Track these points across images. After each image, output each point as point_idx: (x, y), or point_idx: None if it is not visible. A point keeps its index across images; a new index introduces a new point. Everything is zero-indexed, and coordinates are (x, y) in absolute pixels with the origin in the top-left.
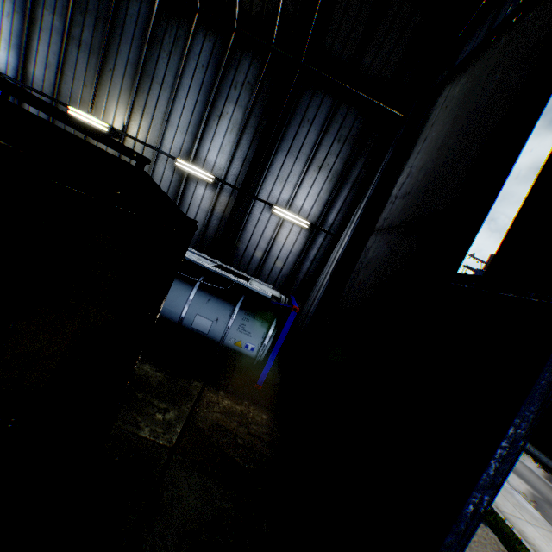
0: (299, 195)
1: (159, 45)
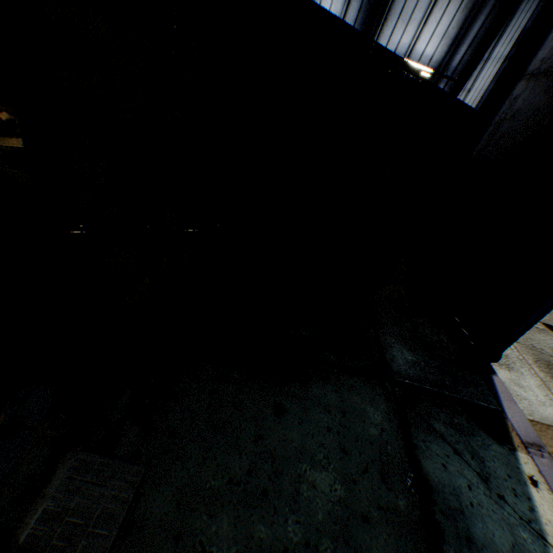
0: (423, 36)
1: None
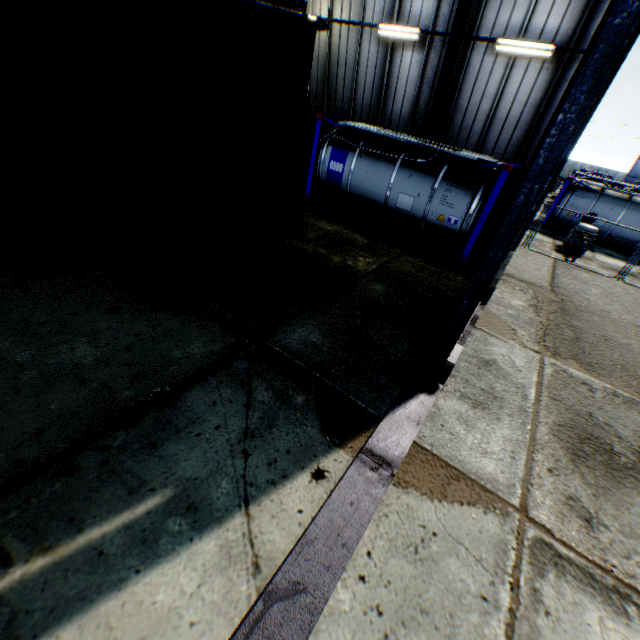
0: (540, 7)
1: None
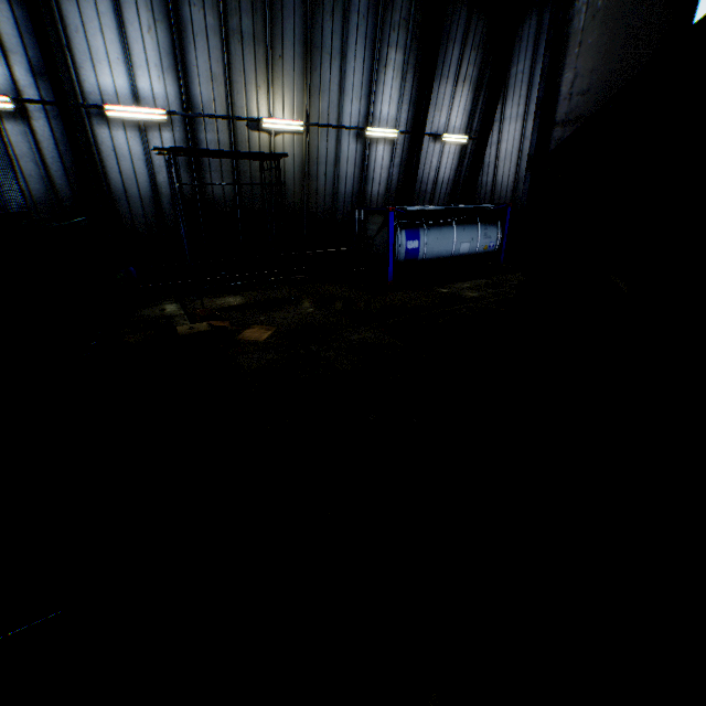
0: (452, 116)
1: (320, 8)
